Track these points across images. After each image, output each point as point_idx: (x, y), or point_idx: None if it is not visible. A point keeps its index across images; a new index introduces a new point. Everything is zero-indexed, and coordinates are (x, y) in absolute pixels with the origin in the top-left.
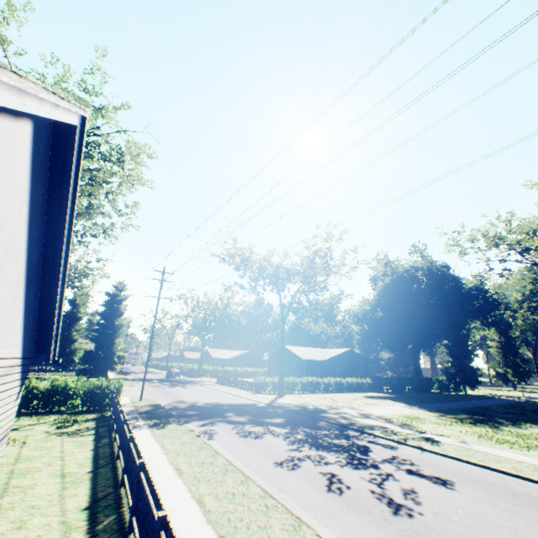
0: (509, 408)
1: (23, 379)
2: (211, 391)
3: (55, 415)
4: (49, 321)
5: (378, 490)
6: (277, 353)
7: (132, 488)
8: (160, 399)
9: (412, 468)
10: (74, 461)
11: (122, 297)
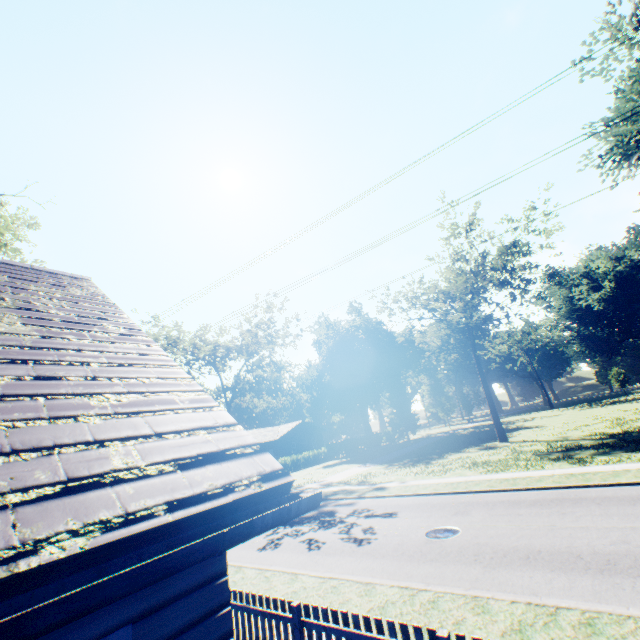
0: (439, 444)
1: None
2: None
3: None
4: None
5: (347, 536)
6: None
7: None
8: None
9: (369, 513)
10: None
11: None
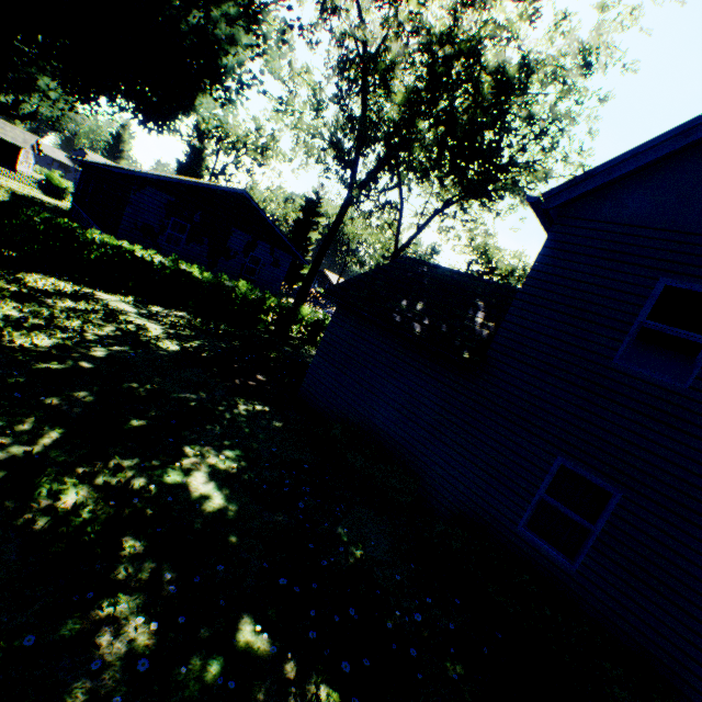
0: None
1: None
2: None
3: None
4: None
5: None
6: None
7: None
8: None
9: None
10: None
11: (321, 209)
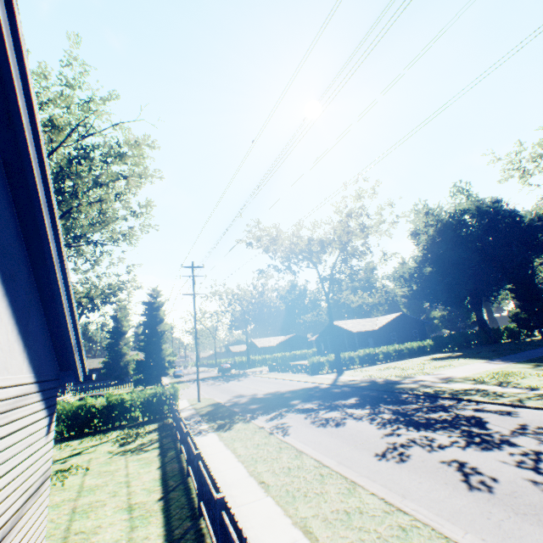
0: None
1: (51, 407)
2: (266, 380)
3: (117, 431)
4: (63, 330)
5: (541, 479)
6: (324, 331)
7: (214, 528)
8: (218, 397)
9: None
10: (140, 487)
11: (158, 303)
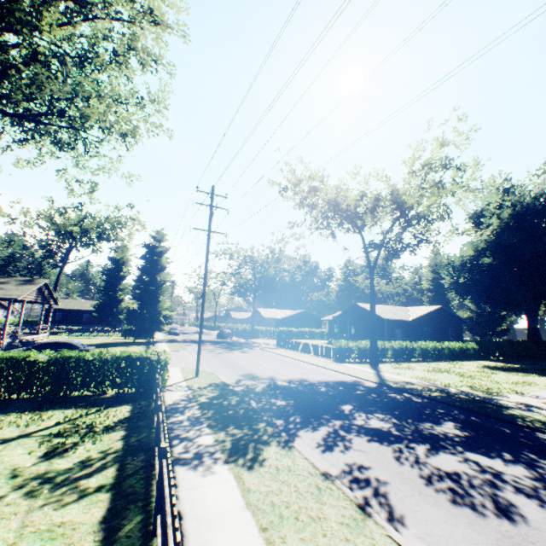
0: None
1: None
2: (279, 358)
3: (62, 410)
4: None
5: None
6: (345, 312)
7: None
8: (221, 373)
9: None
10: None
11: (161, 248)
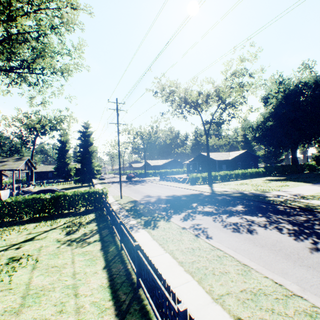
0: None
1: None
2: (161, 186)
3: (64, 219)
4: None
5: None
6: (195, 158)
7: None
8: (133, 196)
9: None
10: (89, 299)
11: (89, 132)
